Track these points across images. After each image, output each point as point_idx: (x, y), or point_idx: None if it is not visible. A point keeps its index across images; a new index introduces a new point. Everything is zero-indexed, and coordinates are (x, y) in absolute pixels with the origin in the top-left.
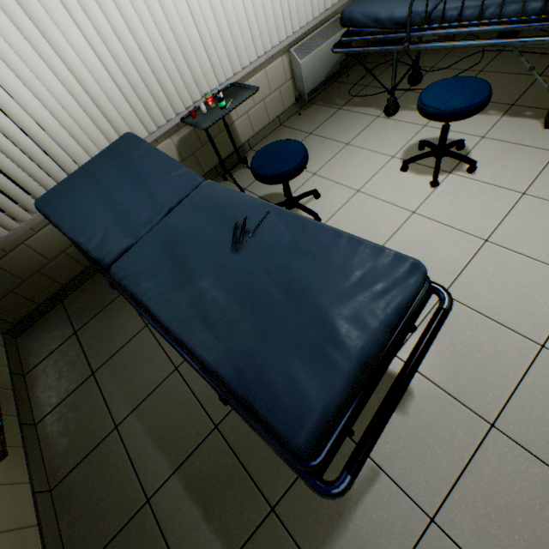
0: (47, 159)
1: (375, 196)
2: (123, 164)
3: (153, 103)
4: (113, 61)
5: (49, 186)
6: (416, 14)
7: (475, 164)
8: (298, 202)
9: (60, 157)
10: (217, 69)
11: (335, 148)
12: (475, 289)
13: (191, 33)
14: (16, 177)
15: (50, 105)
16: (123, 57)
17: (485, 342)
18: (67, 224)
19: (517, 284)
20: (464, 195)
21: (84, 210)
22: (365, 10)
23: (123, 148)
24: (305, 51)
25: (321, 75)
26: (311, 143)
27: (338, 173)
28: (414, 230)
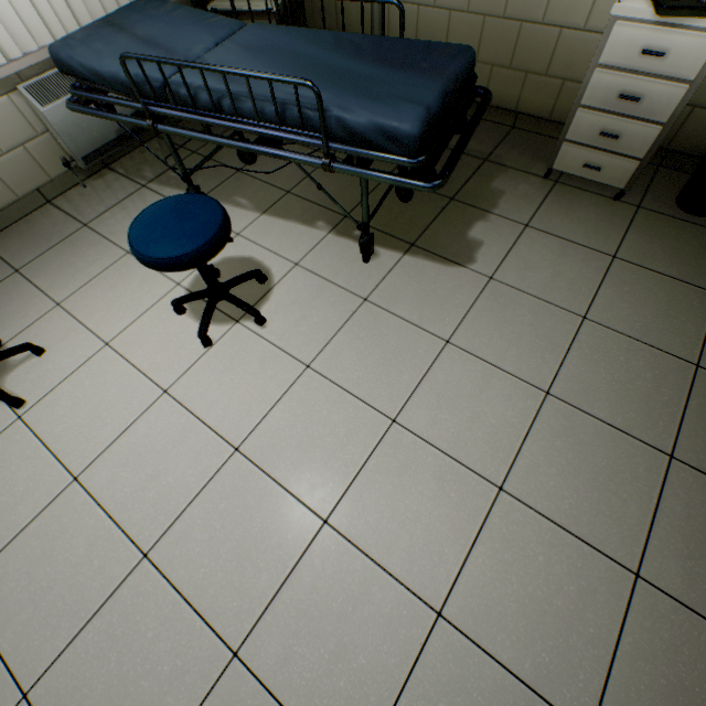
0: None
1: (127, 355)
2: None
3: None
4: None
5: None
6: (145, 80)
7: (258, 316)
8: (11, 359)
9: None
10: None
11: (109, 258)
12: (191, 544)
13: None
14: None
15: None
16: None
17: (165, 653)
18: None
19: (246, 532)
20: (241, 363)
21: None
22: (79, 55)
23: None
24: (54, 92)
25: (105, 129)
26: (79, 244)
27: (93, 307)
28: (154, 426)
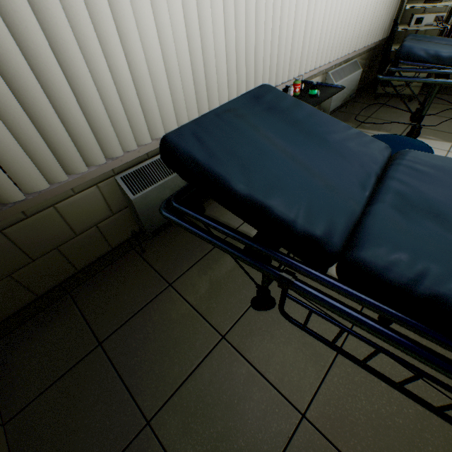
0: (134, 98)
1: None
2: (281, 113)
3: (244, 75)
4: (233, 15)
5: (120, 134)
6: None
7: None
8: None
9: (146, 101)
10: (291, 66)
11: None
12: None
13: (289, 22)
14: (88, 111)
15: (161, 34)
16: (240, 15)
17: None
18: (236, 174)
19: None
20: None
21: (255, 159)
22: (427, 48)
23: (270, 97)
24: (338, 77)
25: (340, 100)
26: None
27: None
28: None
